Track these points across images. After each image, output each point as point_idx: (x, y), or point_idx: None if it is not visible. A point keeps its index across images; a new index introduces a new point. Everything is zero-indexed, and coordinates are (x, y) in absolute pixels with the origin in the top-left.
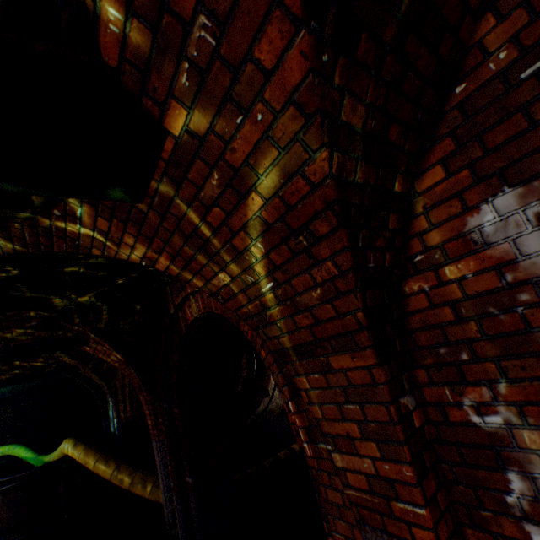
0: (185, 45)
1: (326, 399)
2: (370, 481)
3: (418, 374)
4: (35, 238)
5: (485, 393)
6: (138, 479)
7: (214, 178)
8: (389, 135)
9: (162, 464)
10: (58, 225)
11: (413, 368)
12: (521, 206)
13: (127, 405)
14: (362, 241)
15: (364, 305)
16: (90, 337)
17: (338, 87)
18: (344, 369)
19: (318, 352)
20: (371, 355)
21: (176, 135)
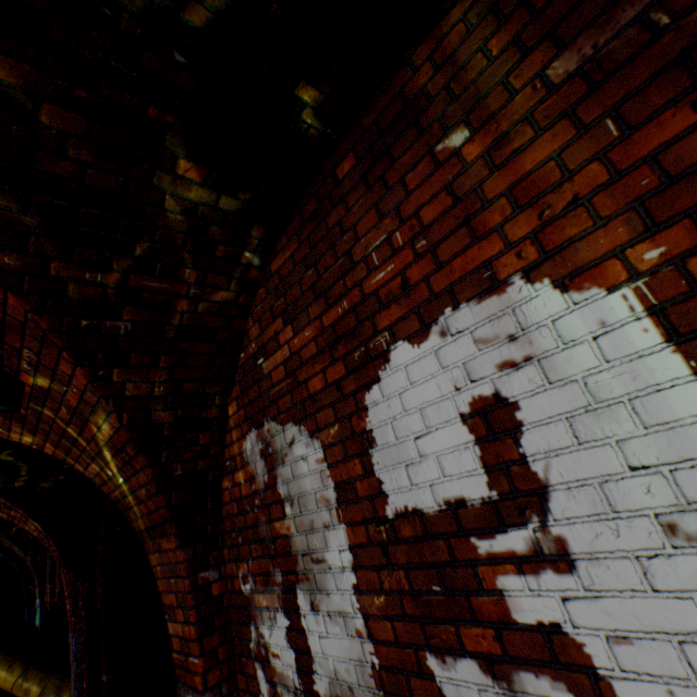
0: (22, 356)
1: (164, 574)
2: (182, 642)
3: (226, 552)
4: None
5: (246, 567)
6: (52, 687)
7: (65, 409)
8: (184, 389)
9: (76, 660)
10: None
11: (224, 547)
12: (257, 442)
13: (57, 585)
14: (167, 458)
15: (169, 502)
16: (1, 501)
17: (119, 381)
18: (167, 550)
19: (156, 535)
20: (175, 540)
21: (32, 385)
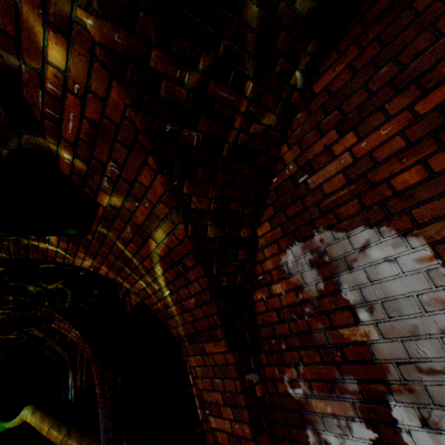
0: (104, 171)
1: (205, 374)
2: (229, 438)
3: (262, 357)
4: (17, 250)
5: (294, 372)
6: None
7: (128, 228)
8: (230, 208)
9: (104, 429)
10: (34, 243)
11: (260, 352)
12: (303, 254)
13: (84, 374)
14: (216, 270)
15: (218, 310)
16: (55, 316)
17: (187, 193)
18: (212, 353)
19: (198, 339)
20: (224, 344)
21: (105, 206)
